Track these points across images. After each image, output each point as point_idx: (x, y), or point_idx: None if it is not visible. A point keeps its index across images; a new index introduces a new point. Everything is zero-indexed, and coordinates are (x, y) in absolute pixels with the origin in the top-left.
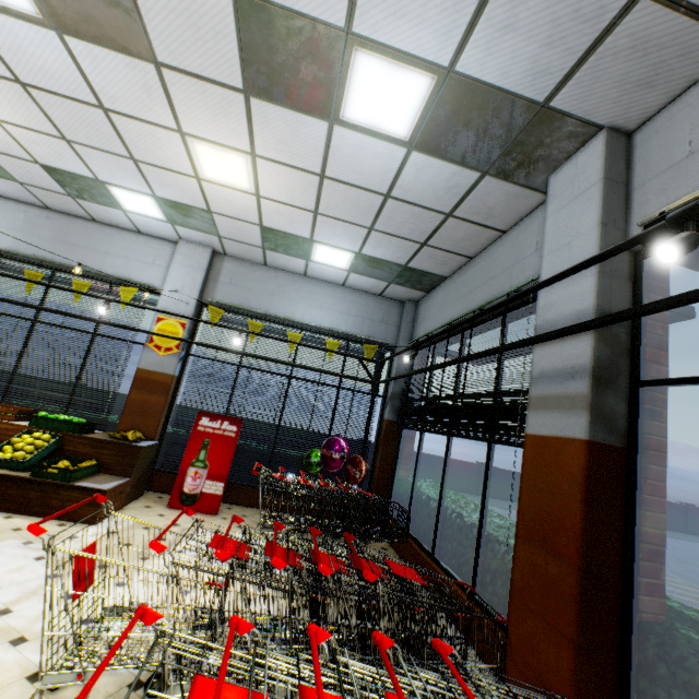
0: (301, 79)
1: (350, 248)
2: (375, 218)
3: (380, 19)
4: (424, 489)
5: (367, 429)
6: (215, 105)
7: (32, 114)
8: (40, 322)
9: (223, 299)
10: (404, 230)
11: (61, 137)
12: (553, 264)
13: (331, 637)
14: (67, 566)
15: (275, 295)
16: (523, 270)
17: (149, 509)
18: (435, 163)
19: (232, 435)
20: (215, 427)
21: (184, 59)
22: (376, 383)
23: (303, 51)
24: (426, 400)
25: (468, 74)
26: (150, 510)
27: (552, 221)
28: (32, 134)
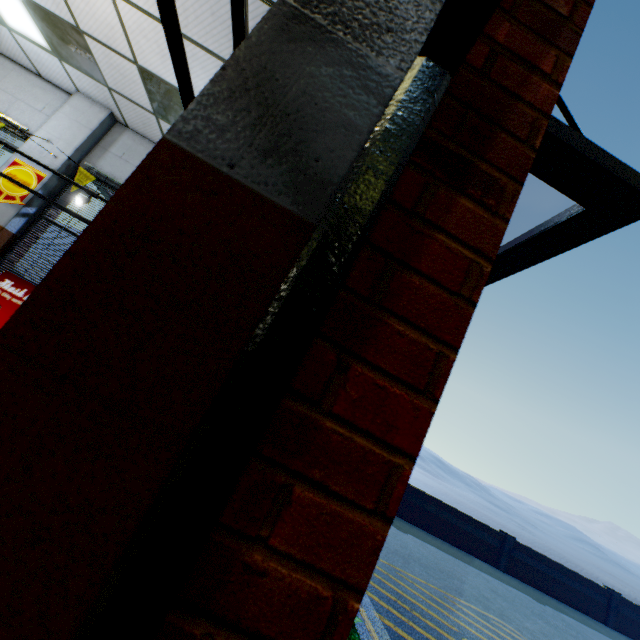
0: None
1: None
2: None
3: None
4: None
5: None
6: None
7: None
8: None
9: (105, 171)
10: None
11: None
12: None
13: None
14: None
15: None
16: None
17: None
18: None
19: None
20: (16, 295)
21: None
22: None
23: None
24: None
25: None
26: None
27: None
28: None
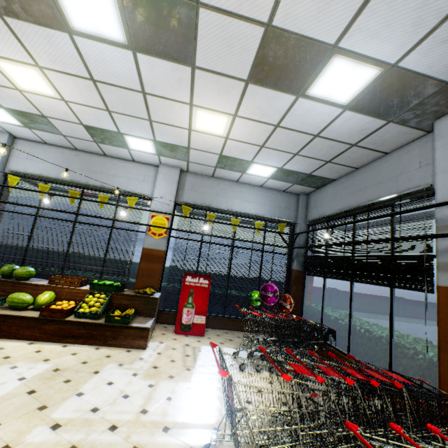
0: (289, 73)
1: (275, 165)
2: (301, 148)
3: (360, 38)
4: (328, 313)
5: (288, 277)
6: (222, 89)
7: (92, 97)
8: (79, 222)
9: (188, 200)
10: (318, 154)
11: (106, 109)
12: (446, 180)
13: (439, 430)
14: (152, 378)
15: (220, 195)
16: (409, 179)
17: (165, 336)
18: (358, 116)
19: (206, 286)
20: (195, 282)
21: (213, 64)
22: (291, 248)
23: (298, 58)
24: (330, 258)
25: (405, 67)
26: (166, 336)
27: (441, 151)
28: (86, 108)
